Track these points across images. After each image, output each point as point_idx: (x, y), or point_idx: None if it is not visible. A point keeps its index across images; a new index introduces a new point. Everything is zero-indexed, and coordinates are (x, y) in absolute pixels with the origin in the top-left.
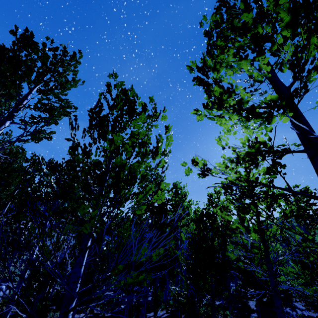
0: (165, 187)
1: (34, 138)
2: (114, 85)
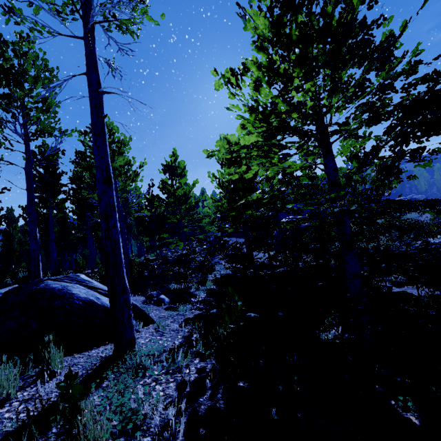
0: None
1: None
2: None
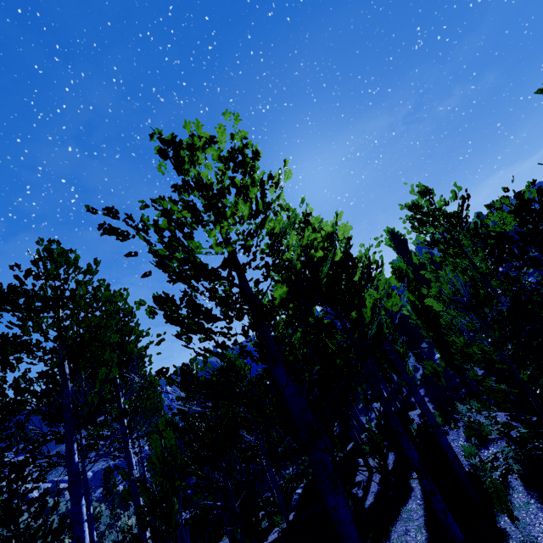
0: None
1: None
2: None
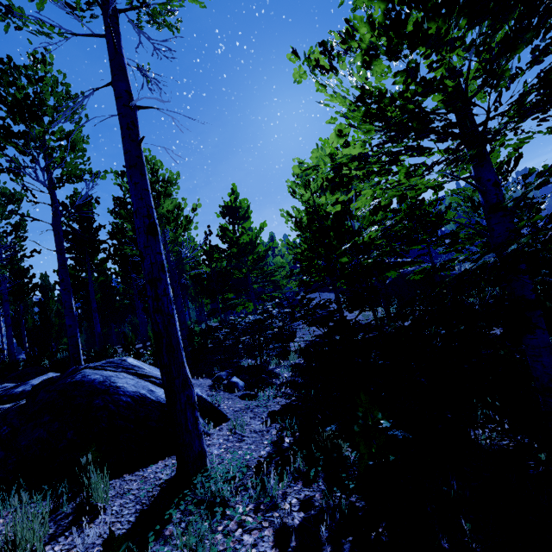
0: None
1: None
2: None
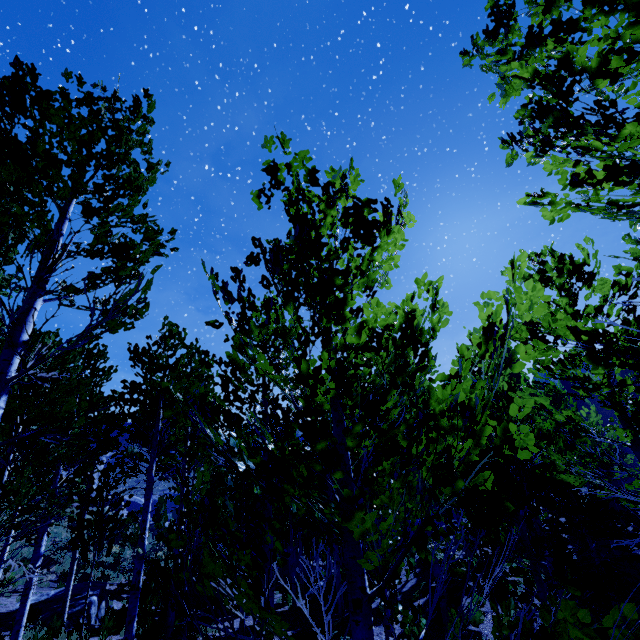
0: (521, 412)
1: (114, 329)
2: (287, 166)
